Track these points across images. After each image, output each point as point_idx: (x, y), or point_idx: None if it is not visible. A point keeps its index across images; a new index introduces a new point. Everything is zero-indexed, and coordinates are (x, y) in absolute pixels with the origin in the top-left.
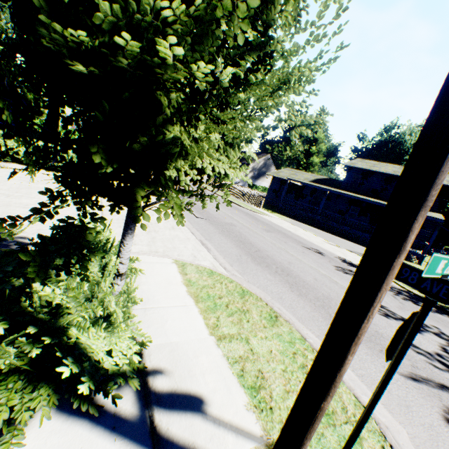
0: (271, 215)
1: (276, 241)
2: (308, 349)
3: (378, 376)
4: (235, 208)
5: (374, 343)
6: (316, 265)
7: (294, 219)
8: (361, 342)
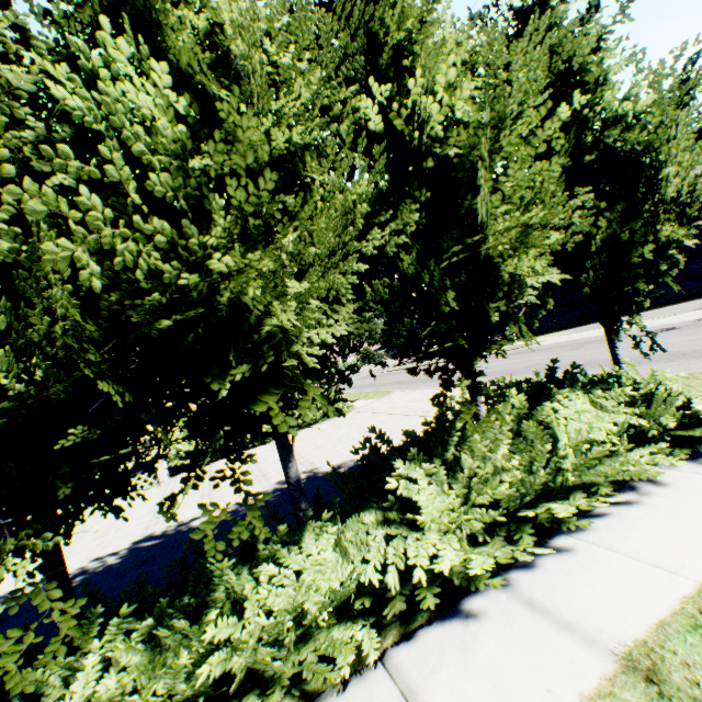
0: (539, 339)
1: (605, 348)
2: None
3: None
4: (494, 357)
5: None
6: (691, 336)
7: (569, 329)
8: None
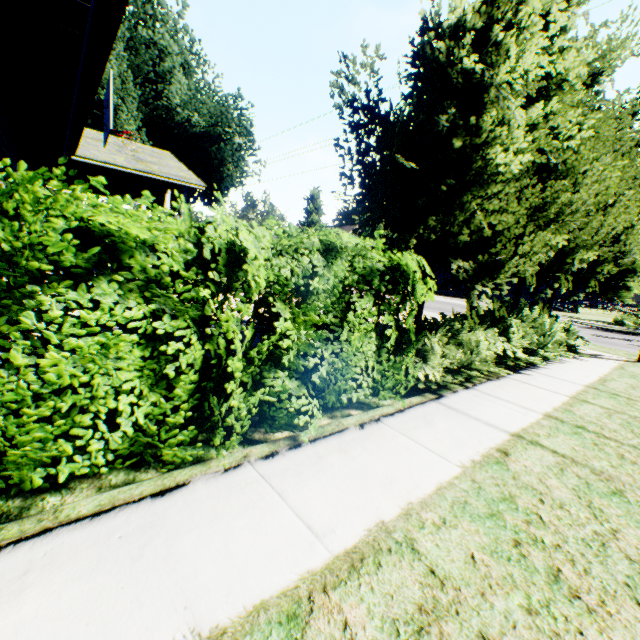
0: None
1: None
2: (602, 346)
3: (633, 351)
4: None
5: (617, 345)
6: None
7: (444, 296)
8: (612, 345)
